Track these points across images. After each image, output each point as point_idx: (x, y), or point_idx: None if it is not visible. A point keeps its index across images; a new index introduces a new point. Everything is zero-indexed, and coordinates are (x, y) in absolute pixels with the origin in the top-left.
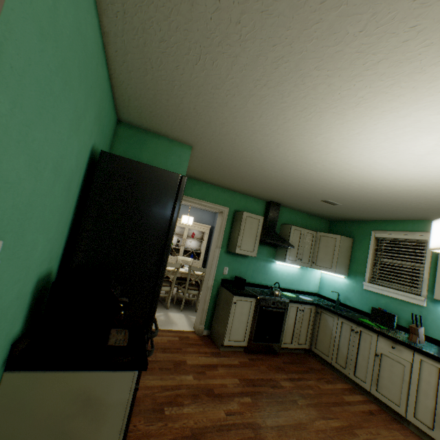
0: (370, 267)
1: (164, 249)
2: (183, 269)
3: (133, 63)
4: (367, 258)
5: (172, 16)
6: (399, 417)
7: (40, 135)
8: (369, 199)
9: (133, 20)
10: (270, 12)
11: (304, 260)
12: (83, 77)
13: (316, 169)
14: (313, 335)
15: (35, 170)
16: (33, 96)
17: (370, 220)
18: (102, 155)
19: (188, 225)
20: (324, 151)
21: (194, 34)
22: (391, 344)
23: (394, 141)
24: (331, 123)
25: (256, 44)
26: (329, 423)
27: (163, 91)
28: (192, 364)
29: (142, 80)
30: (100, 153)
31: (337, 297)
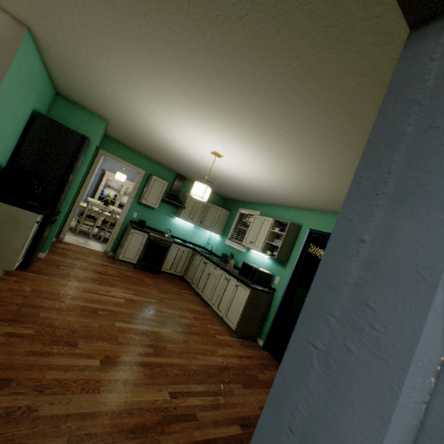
0: (232, 230)
1: (69, 172)
2: (109, 214)
3: (60, 75)
4: (232, 225)
5: (73, 69)
6: (207, 304)
7: (8, 106)
8: (222, 182)
9: (57, 64)
10: (108, 83)
11: (194, 220)
12: (31, 82)
13: (179, 153)
14: (187, 268)
15: (4, 118)
16: (8, 95)
17: (242, 201)
18: (39, 115)
19: (126, 184)
20: (173, 143)
21: (84, 77)
22: (215, 267)
23: (193, 145)
24: (162, 129)
25: (110, 89)
26: (161, 295)
27: (79, 90)
28: (91, 261)
29: (67, 82)
30: (38, 114)
31: (213, 249)
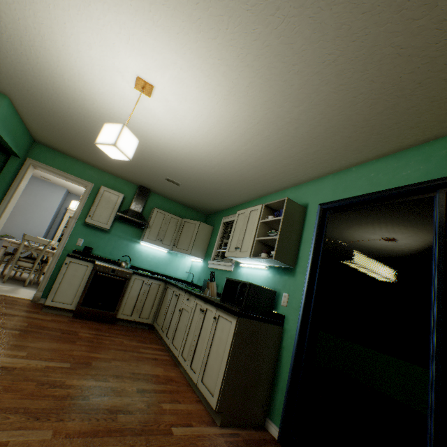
0: (216, 248)
1: None
2: None
3: None
4: (216, 241)
5: None
6: (179, 362)
7: None
8: (187, 173)
9: None
10: None
11: (165, 242)
12: None
13: None
14: (158, 311)
15: None
16: None
17: (225, 209)
18: None
19: None
20: (89, 100)
21: None
22: (188, 298)
23: (109, 84)
24: (53, 60)
25: None
26: (91, 354)
27: None
28: None
29: None
30: None
31: (195, 280)
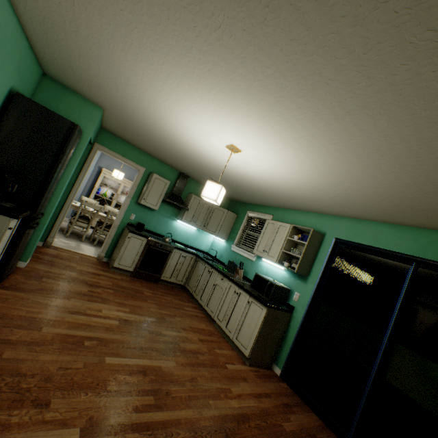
0: (239, 235)
1: (54, 167)
2: (105, 215)
3: (44, 45)
4: (239, 229)
5: (58, 34)
6: (213, 320)
7: None
8: (232, 182)
9: (38, 27)
10: (102, 51)
11: (198, 223)
12: (3, 48)
13: (186, 148)
14: (189, 276)
15: None
16: None
17: (250, 203)
18: (18, 95)
19: (124, 182)
20: (179, 135)
21: (72, 45)
22: (222, 278)
23: (204, 138)
24: (168, 117)
25: (104, 62)
26: (161, 311)
27: (68, 66)
28: (81, 269)
29: (53, 56)
30: (16, 94)
31: (217, 255)
